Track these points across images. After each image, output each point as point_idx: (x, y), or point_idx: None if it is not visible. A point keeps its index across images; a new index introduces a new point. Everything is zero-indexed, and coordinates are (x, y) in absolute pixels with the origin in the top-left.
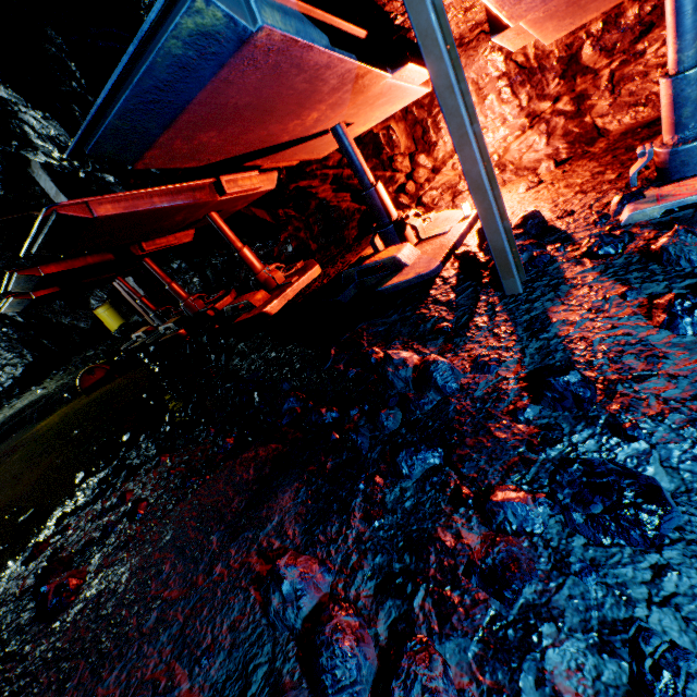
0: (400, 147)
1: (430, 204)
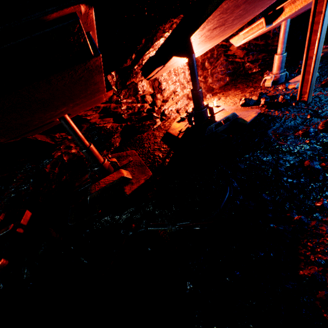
0: (147, 91)
1: (168, 115)
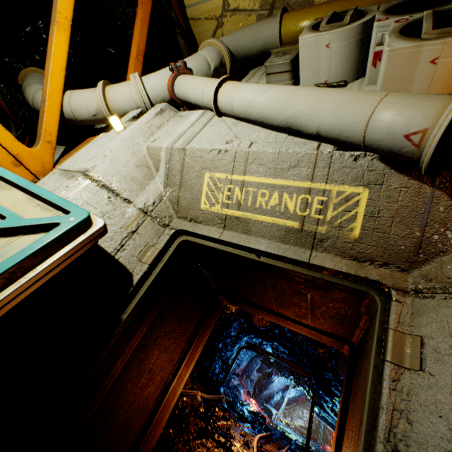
0: None
1: None
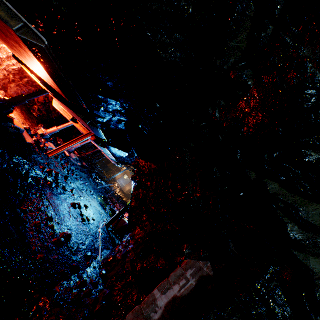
0: None
1: None
